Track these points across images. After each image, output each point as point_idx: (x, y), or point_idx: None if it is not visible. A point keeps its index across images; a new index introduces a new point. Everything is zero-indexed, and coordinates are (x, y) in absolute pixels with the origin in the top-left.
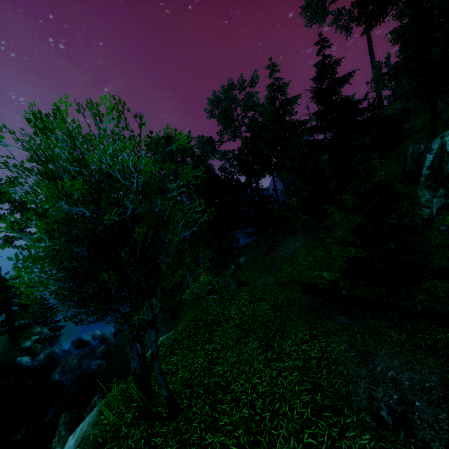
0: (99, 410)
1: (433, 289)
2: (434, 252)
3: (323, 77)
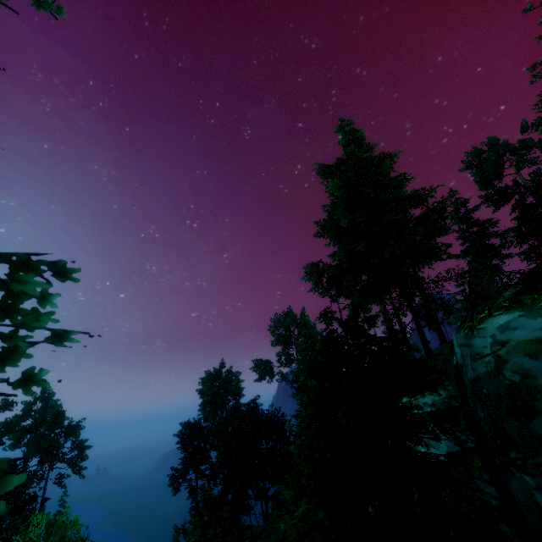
0: None
1: None
2: None
3: None
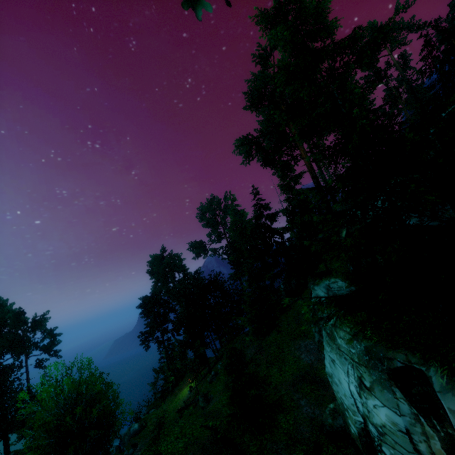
0: None
1: (283, 425)
2: (299, 388)
3: (260, 214)
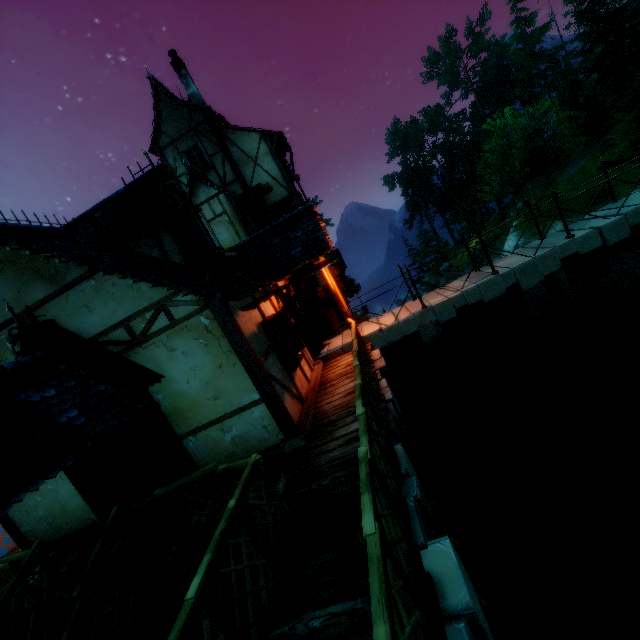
0: (517, 230)
1: None
2: None
3: None
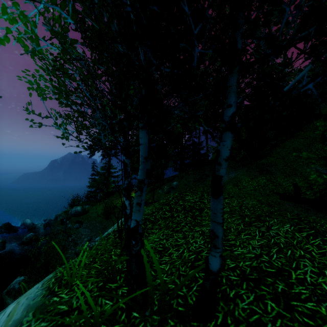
0: (48, 288)
1: None
2: None
3: None
